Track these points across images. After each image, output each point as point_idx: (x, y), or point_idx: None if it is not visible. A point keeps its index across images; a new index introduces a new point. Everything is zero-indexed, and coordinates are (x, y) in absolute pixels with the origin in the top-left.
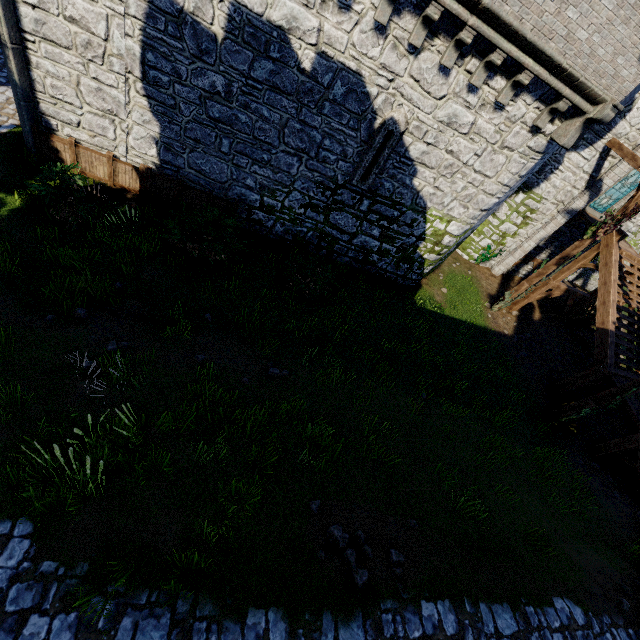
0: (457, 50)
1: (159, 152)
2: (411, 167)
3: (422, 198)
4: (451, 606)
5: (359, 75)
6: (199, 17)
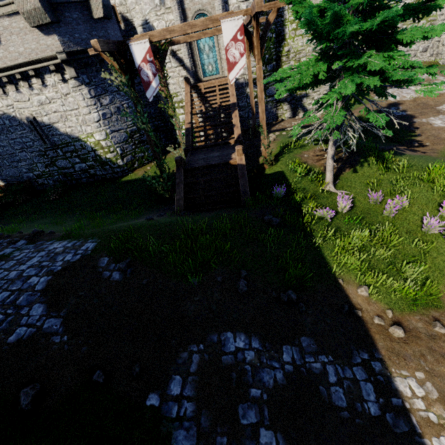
0: (12, 85)
1: None
2: (53, 127)
3: (71, 135)
4: None
5: (6, 114)
6: None
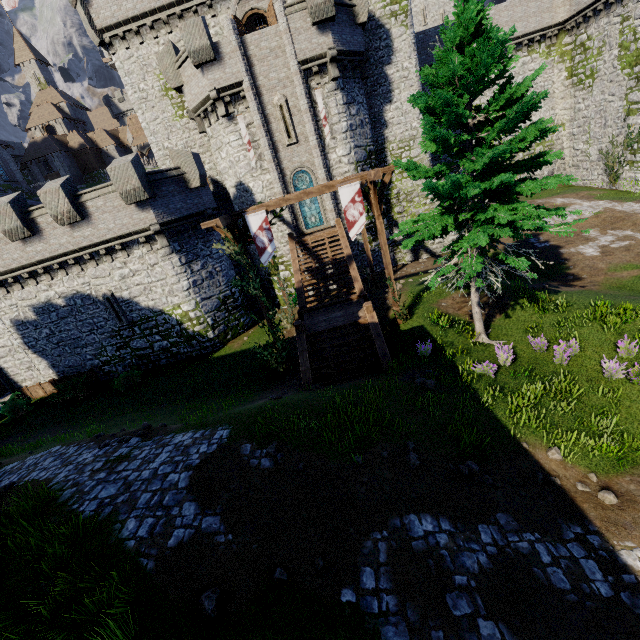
0: (94, 261)
1: (53, 370)
2: (133, 302)
3: (154, 308)
4: None
5: (80, 292)
6: (28, 318)
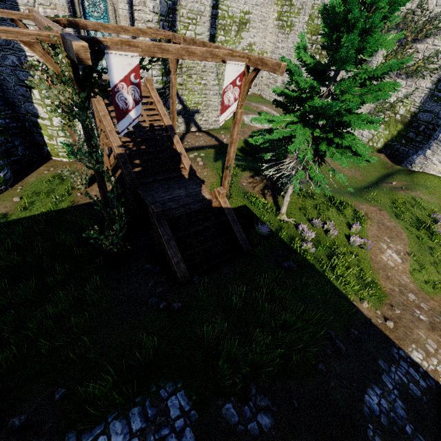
0: None
1: None
2: None
3: None
4: None
5: None
6: None
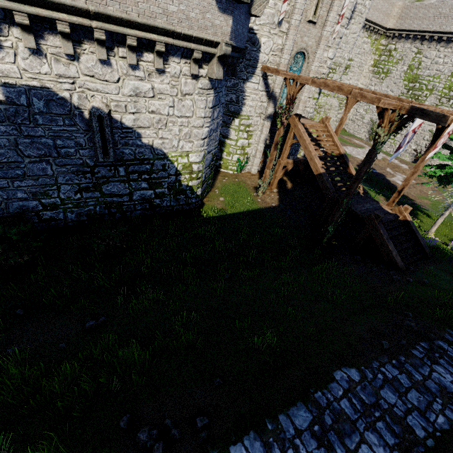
0: (102, 46)
1: None
2: (134, 133)
3: (158, 149)
4: (255, 435)
5: (46, 88)
6: None
